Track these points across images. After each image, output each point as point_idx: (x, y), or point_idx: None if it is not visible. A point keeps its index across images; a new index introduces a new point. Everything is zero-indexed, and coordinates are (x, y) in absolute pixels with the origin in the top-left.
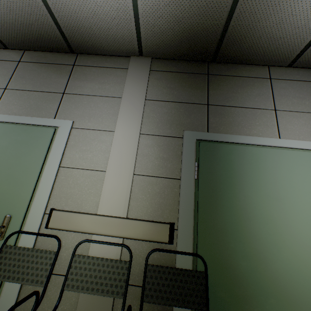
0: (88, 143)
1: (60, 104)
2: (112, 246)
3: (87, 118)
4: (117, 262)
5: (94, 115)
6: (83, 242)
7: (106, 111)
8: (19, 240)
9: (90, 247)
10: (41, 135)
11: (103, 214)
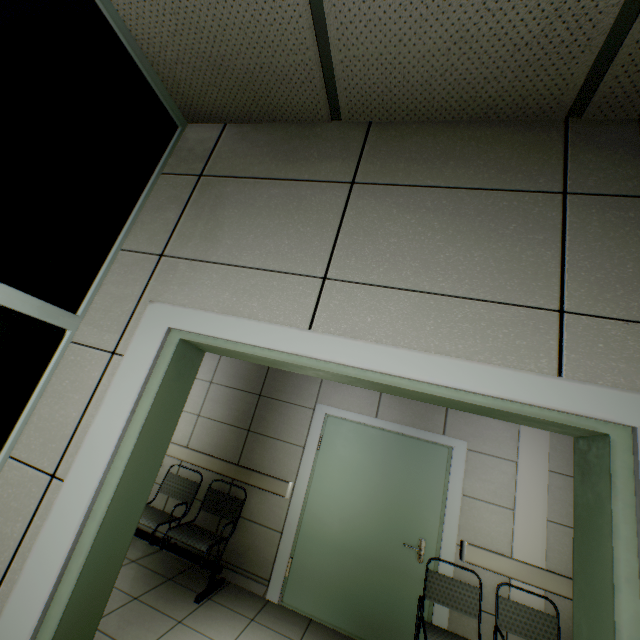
0: (487, 471)
1: (447, 416)
2: (534, 595)
3: (481, 439)
4: (543, 614)
5: (487, 437)
6: (503, 584)
7: (501, 433)
8: (435, 565)
9: (510, 590)
10: (435, 454)
11: (518, 559)
